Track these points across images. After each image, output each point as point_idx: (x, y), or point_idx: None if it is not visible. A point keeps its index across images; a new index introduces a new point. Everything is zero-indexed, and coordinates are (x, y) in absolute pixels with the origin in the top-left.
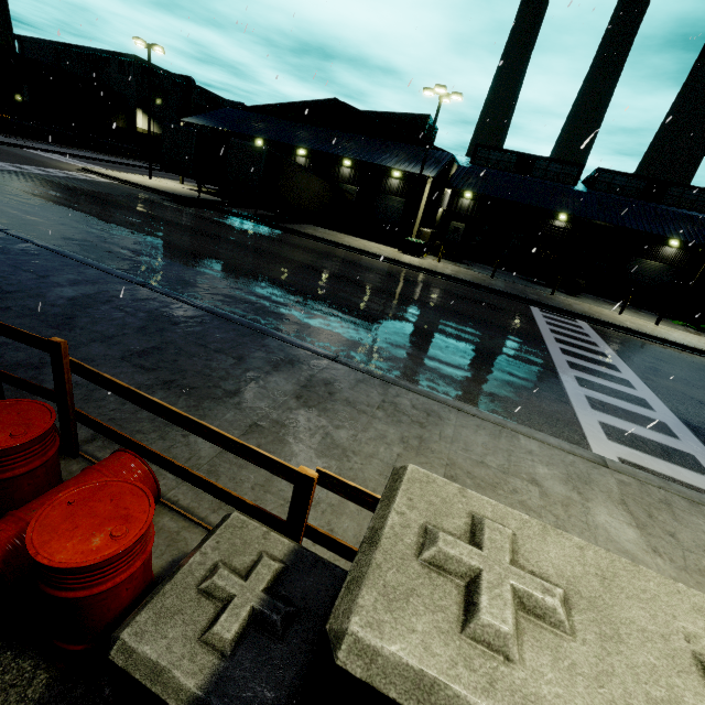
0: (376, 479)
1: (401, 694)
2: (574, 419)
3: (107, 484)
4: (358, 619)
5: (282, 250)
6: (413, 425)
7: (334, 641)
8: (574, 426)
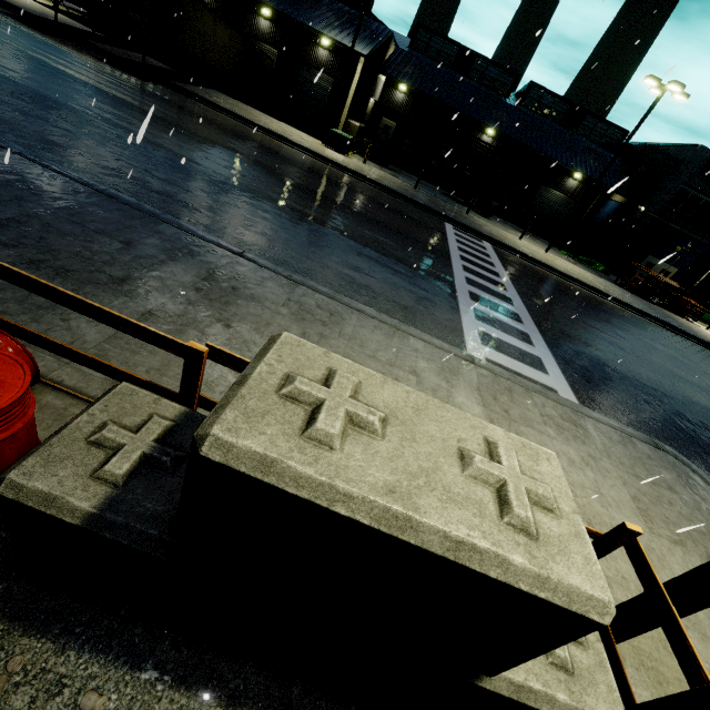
0: None
1: (249, 469)
2: (459, 326)
3: None
4: (220, 427)
5: (181, 119)
6: (316, 323)
7: (199, 442)
8: (458, 332)
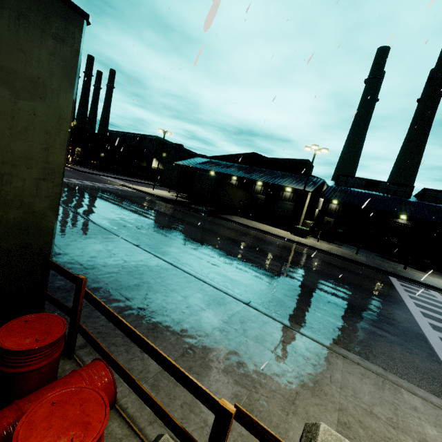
0: (278, 414)
1: None
2: None
3: (81, 389)
4: None
5: (218, 229)
6: (307, 366)
7: None
8: None
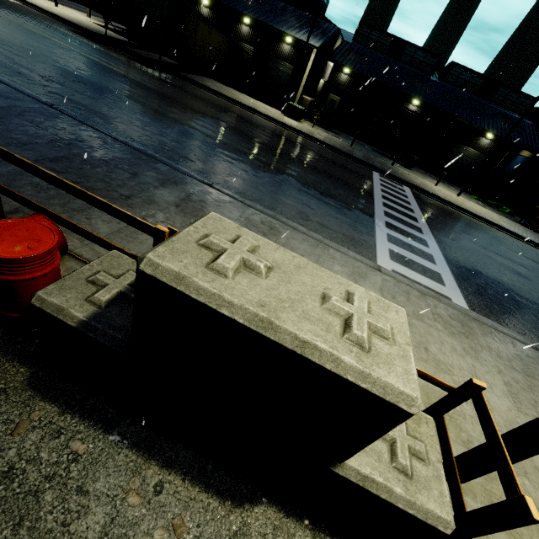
0: None
1: (168, 280)
2: (373, 245)
3: (23, 222)
4: (153, 254)
5: (181, 97)
6: (258, 233)
7: (140, 261)
8: (371, 249)
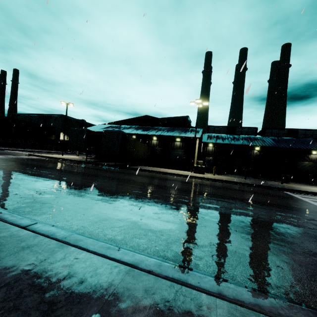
0: None
1: None
2: None
3: None
4: None
5: (136, 178)
6: None
7: None
8: None
